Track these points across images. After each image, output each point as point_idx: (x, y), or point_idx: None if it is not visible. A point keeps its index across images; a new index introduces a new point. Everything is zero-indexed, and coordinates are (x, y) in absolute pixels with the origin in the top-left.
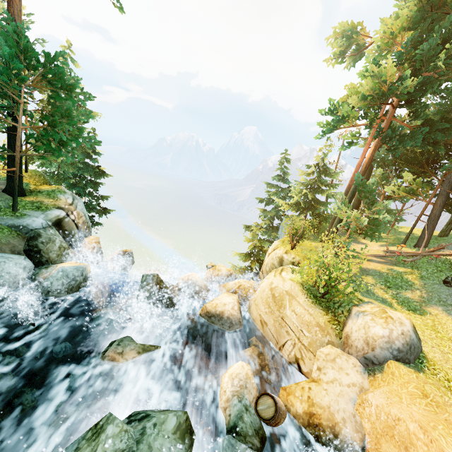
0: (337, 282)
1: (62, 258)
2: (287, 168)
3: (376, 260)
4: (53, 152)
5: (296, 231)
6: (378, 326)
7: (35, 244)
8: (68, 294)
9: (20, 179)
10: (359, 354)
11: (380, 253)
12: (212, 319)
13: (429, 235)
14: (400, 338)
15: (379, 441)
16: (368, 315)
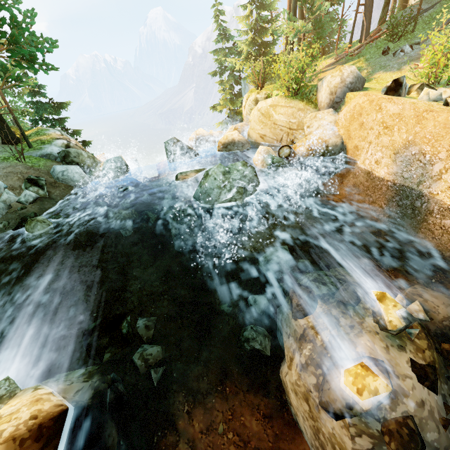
0: (303, 76)
1: (96, 165)
2: (225, 22)
3: (330, 68)
4: (21, 79)
5: (258, 74)
6: (336, 77)
7: (70, 160)
8: (123, 175)
9: (7, 126)
10: (329, 105)
11: (332, 62)
12: (228, 148)
13: (368, 24)
14: (350, 75)
15: (349, 130)
16: (328, 76)
